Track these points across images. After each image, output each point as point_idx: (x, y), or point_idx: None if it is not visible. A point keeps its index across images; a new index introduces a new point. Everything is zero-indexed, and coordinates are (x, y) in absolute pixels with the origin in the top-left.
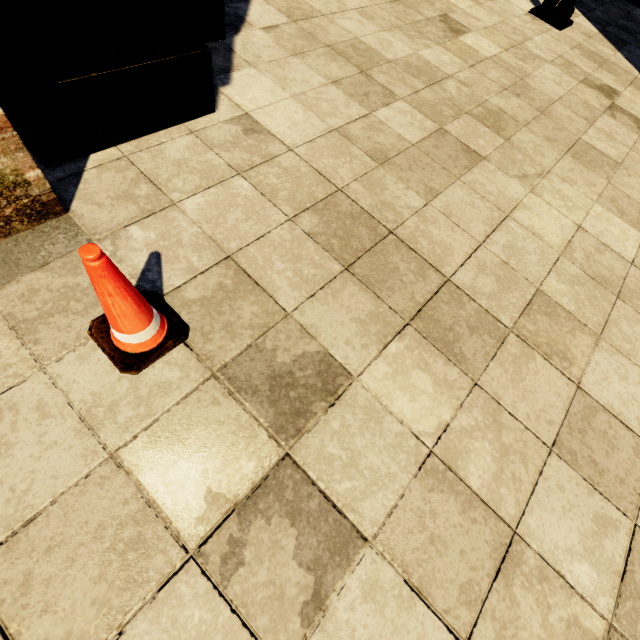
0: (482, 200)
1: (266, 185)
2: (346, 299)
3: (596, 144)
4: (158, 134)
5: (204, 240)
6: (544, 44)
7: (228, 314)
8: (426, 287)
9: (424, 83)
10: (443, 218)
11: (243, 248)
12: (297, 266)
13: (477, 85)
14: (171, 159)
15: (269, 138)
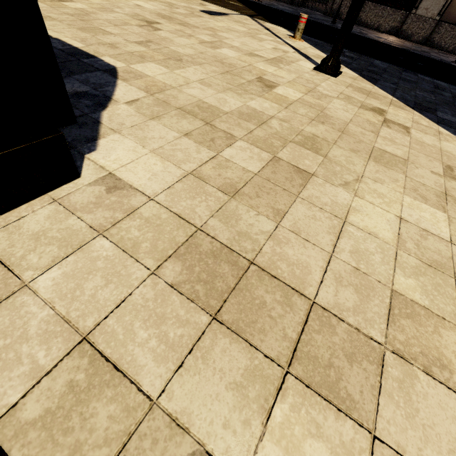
0: (321, 211)
1: (128, 240)
2: (218, 359)
3: (386, 148)
4: (19, 209)
5: (55, 324)
6: (329, 87)
7: (77, 429)
8: (295, 317)
9: (255, 124)
10: (294, 236)
11: (101, 322)
12: (162, 329)
13: (293, 120)
14: (29, 233)
15: (131, 192)
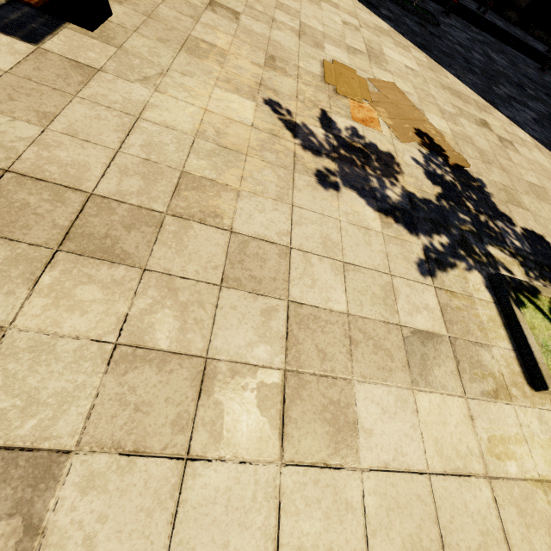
0: None
1: None
2: None
3: None
4: None
5: None
6: None
7: None
8: None
9: None
10: None
11: None
12: None
13: None
14: None
15: None
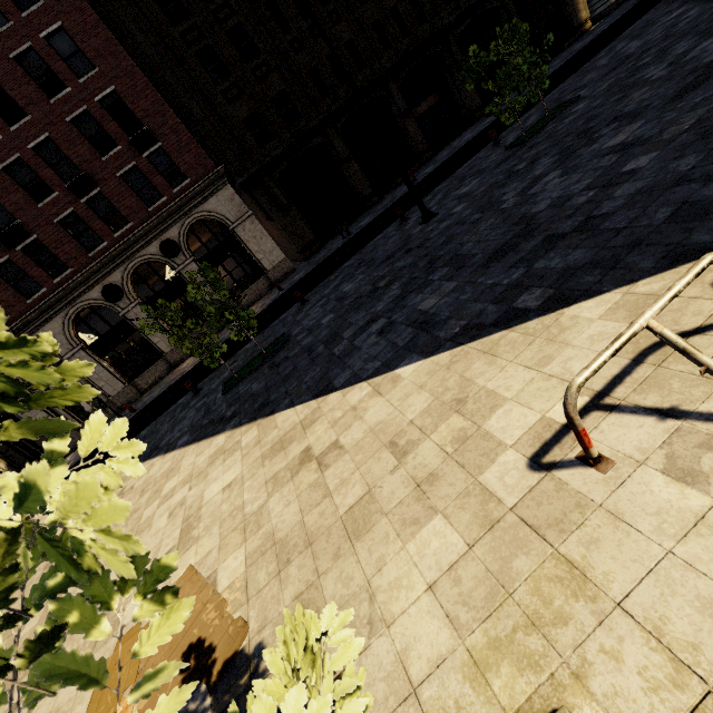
0: None
1: None
2: None
3: None
4: None
5: None
6: None
7: None
8: None
9: None
10: None
11: None
12: None
13: None
14: None
15: None
